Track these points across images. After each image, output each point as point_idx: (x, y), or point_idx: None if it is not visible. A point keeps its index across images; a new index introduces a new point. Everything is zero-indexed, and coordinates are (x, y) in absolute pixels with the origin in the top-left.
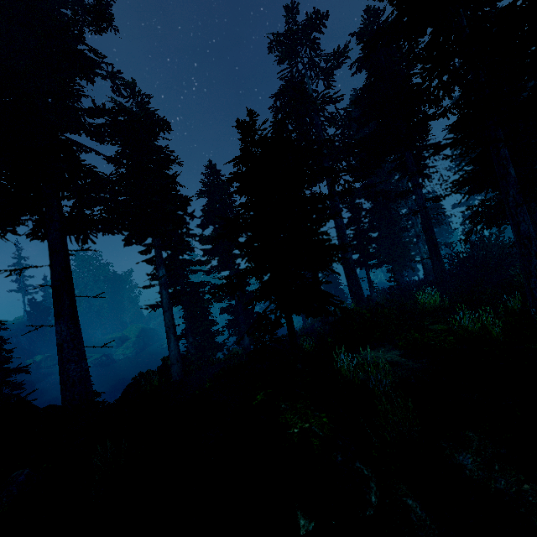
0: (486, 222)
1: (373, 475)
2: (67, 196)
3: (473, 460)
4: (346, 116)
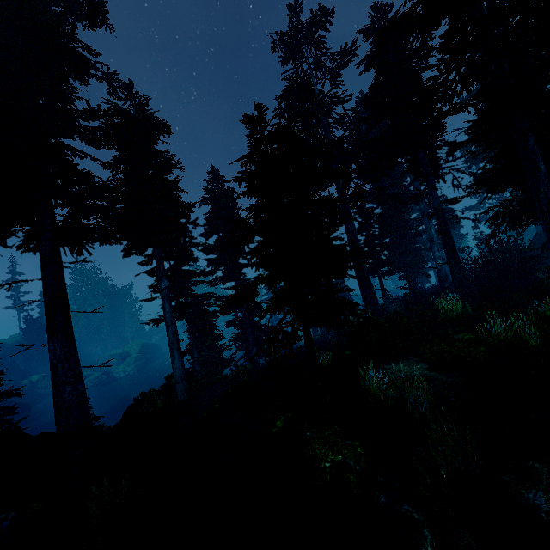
0: (509, 223)
1: (424, 518)
2: (60, 204)
3: (549, 500)
4: (354, 117)
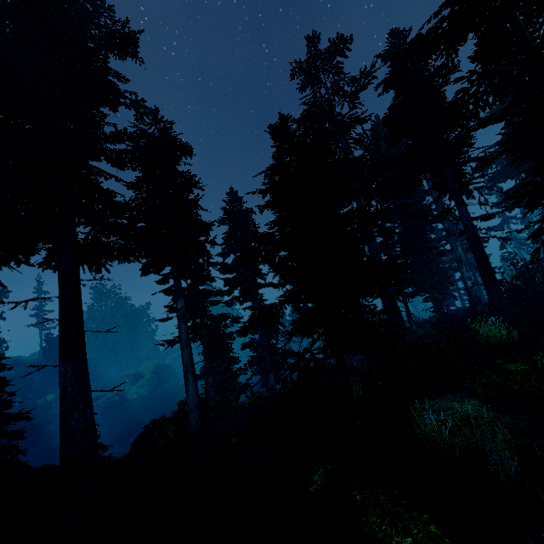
0: None
1: None
2: (83, 222)
3: None
4: (373, 137)
